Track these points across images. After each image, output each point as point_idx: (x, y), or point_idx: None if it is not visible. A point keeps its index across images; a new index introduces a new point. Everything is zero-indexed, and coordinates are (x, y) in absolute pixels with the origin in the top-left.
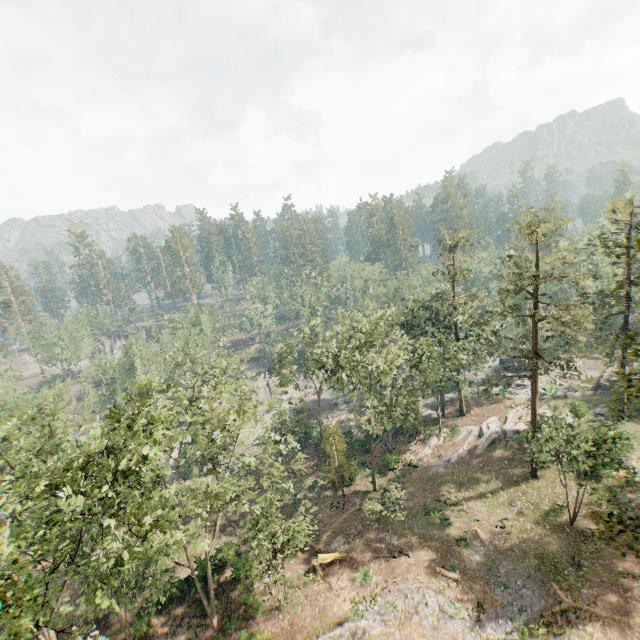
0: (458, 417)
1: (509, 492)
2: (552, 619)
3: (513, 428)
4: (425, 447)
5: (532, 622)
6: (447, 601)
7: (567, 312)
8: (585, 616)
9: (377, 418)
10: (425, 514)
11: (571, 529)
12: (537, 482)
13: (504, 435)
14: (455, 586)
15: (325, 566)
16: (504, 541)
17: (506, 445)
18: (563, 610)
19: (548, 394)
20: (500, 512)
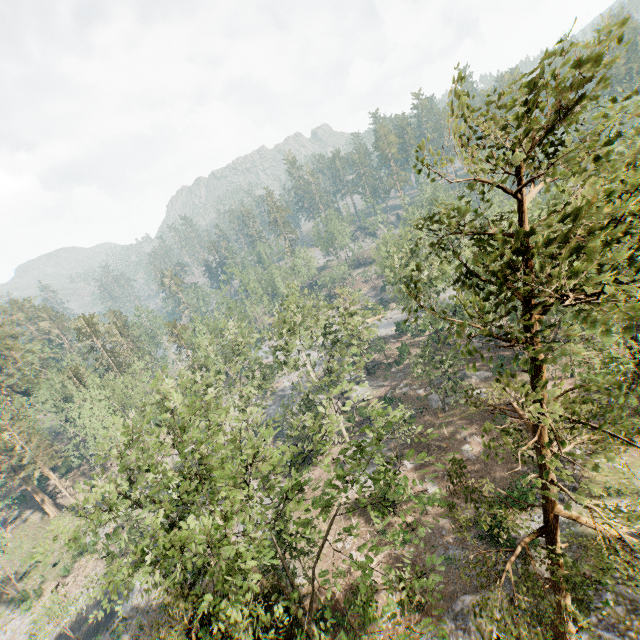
0: None
1: None
2: None
3: None
4: None
5: None
6: None
7: None
8: None
9: None
10: None
11: None
12: None
13: None
14: None
15: None
16: None
17: None
18: None
19: None
20: None
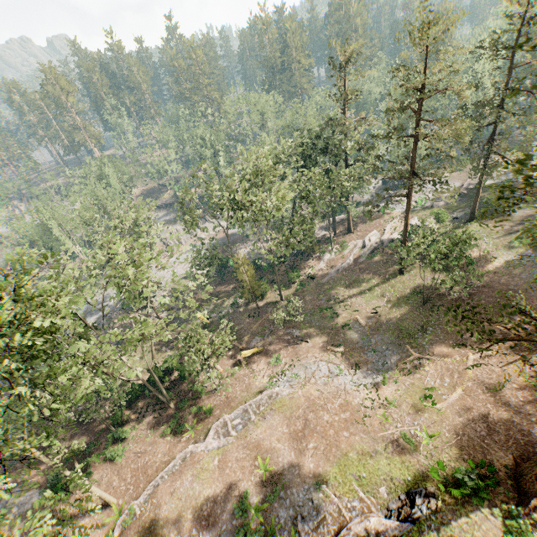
0: (347, 234)
1: (382, 287)
2: (404, 367)
3: (389, 238)
4: (320, 262)
5: (390, 370)
6: (334, 367)
7: (446, 128)
8: (425, 362)
9: (277, 248)
10: (320, 312)
11: (423, 307)
12: (403, 277)
13: (382, 244)
14: (340, 356)
15: (248, 358)
16: (376, 322)
17: (382, 252)
18: (411, 360)
19: (419, 206)
20: (374, 302)
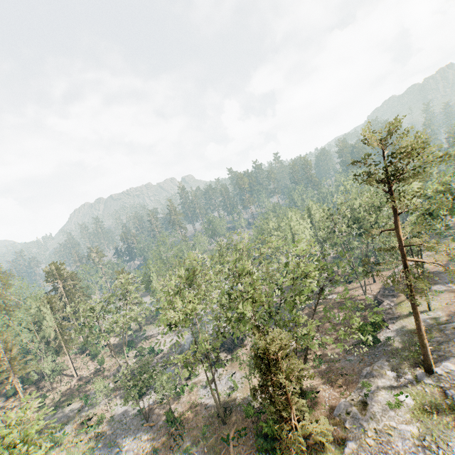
0: None
1: None
2: None
3: None
4: None
5: None
6: None
7: None
8: None
9: None
10: (443, 237)
11: None
12: None
13: None
14: None
15: None
16: None
17: None
18: None
19: None
20: None
